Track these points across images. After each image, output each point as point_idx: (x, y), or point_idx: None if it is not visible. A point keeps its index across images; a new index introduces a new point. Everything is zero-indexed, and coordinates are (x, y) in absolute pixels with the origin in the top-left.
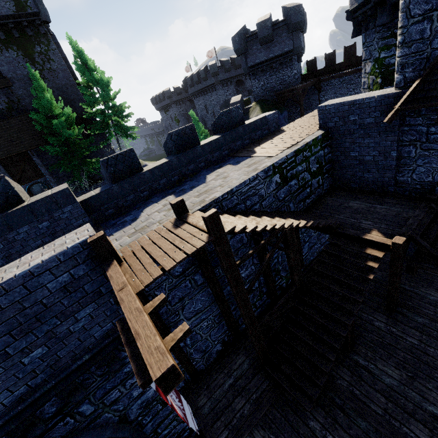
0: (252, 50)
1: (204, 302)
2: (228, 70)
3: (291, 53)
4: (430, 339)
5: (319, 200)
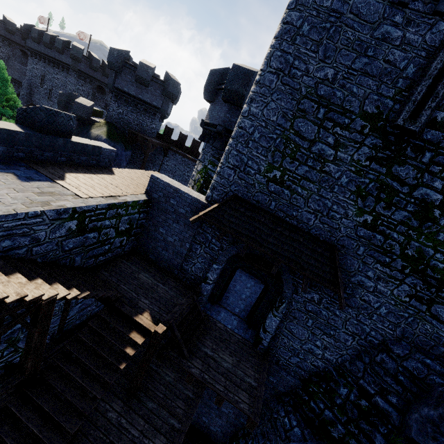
0: (125, 77)
1: None
2: (94, 69)
3: (158, 110)
4: (150, 427)
5: (114, 260)
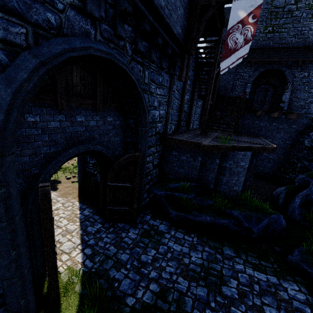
0: None
1: (180, 89)
2: None
3: None
4: (250, 138)
5: None
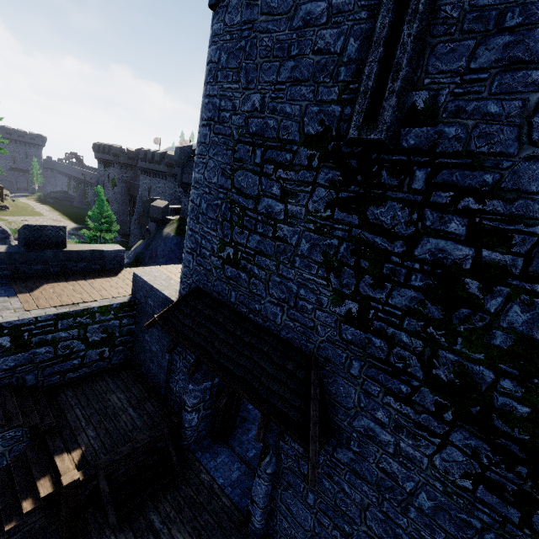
0: (191, 170)
1: None
2: None
3: None
4: None
5: (94, 376)
